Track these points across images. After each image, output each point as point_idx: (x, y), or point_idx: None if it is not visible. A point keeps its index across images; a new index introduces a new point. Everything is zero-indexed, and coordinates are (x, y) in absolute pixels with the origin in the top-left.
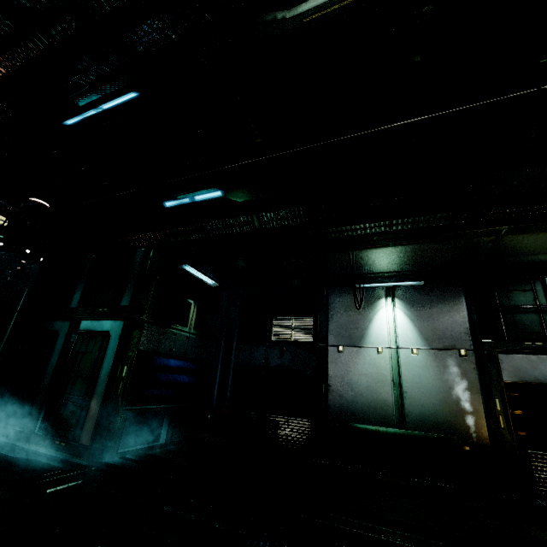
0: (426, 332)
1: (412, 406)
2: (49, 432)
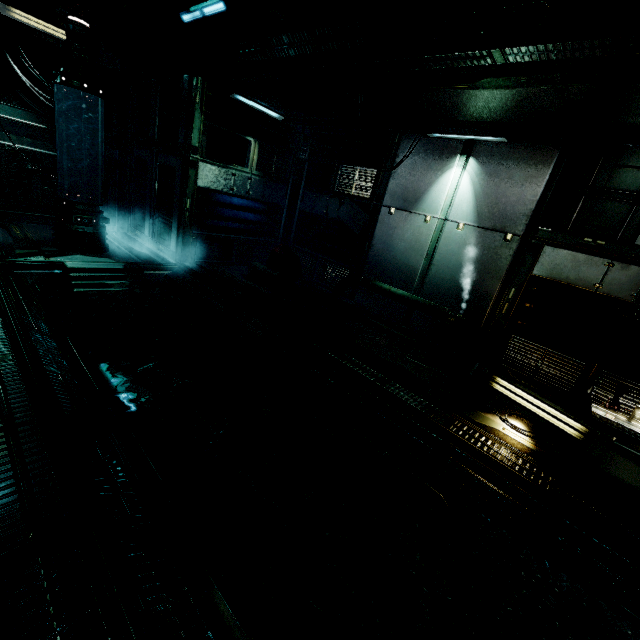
0: (483, 206)
1: (434, 278)
2: (156, 240)
